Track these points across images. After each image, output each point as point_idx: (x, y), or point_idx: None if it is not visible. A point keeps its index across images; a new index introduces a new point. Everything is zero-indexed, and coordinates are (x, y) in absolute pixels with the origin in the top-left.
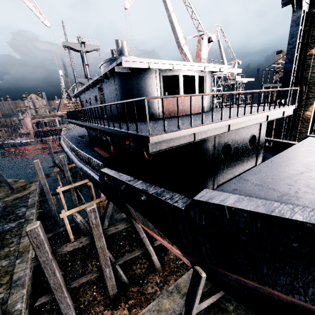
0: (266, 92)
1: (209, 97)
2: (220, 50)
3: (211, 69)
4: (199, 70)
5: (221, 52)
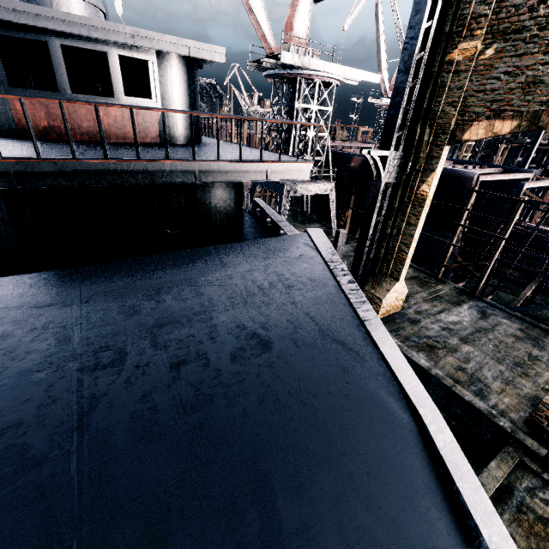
0: (163, 114)
1: (177, 114)
2: (377, 29)
3: (160, 45)
4: (114, 41)
5: (378, 34)
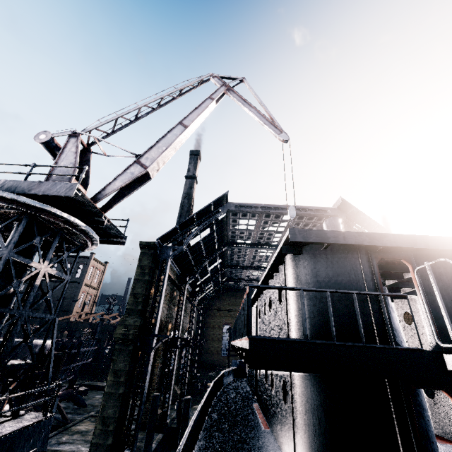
0: None
1: None
2: None
3: None
4: None
5: None
